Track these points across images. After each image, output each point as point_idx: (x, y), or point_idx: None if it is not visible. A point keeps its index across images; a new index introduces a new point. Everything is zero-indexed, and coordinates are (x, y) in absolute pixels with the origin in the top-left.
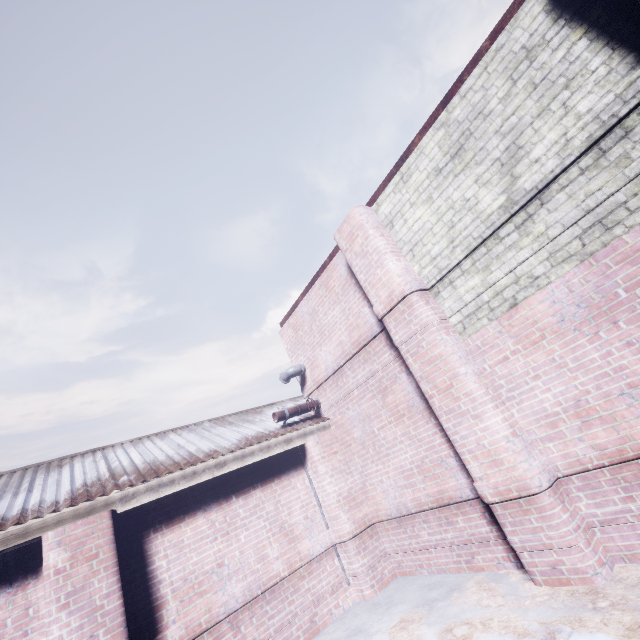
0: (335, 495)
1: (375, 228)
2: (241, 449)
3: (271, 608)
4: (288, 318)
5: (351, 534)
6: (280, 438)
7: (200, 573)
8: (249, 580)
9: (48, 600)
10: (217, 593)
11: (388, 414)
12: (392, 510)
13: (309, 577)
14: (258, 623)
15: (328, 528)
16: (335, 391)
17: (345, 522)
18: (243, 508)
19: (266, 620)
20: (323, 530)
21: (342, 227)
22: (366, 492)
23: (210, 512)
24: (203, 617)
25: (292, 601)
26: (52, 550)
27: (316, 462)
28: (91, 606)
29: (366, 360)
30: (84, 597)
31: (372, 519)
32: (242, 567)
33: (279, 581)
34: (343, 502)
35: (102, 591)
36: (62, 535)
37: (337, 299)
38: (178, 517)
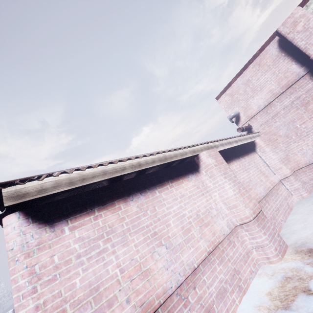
0: (277, 159)
1: (312, 14)
2: (238, 137)
3: (273, 198)
4: (223, 93)
5: (290, 173)
6: (247, 136)
7: (246, 182)
8: (262, 187)
9: (217, 175)
10: (255, 190)
11: (309, 114)
12: (310, 160)
13: (278, 190)
14: (273, 202)
15: (275, 174)
16: (265, 116)
17: (286, 169)
18: (245, 162)
19: (274, 202)
20: (273, 175)
21: (286, 21)
22: (288, 158)
23: (236, 161)
24: (256, 196)
25: (278, 197)
26: (208, 158)
27: (263, 147)
28: (232, 179)
29: (292, 92)
30: (228, 176)
31: (293, 169)
32: (257, 182)
33: (271, 189)
34: (281, 162)
35: (232, 175)
36: (208, 153)
37: (268, 68)
38: (228, 161)
